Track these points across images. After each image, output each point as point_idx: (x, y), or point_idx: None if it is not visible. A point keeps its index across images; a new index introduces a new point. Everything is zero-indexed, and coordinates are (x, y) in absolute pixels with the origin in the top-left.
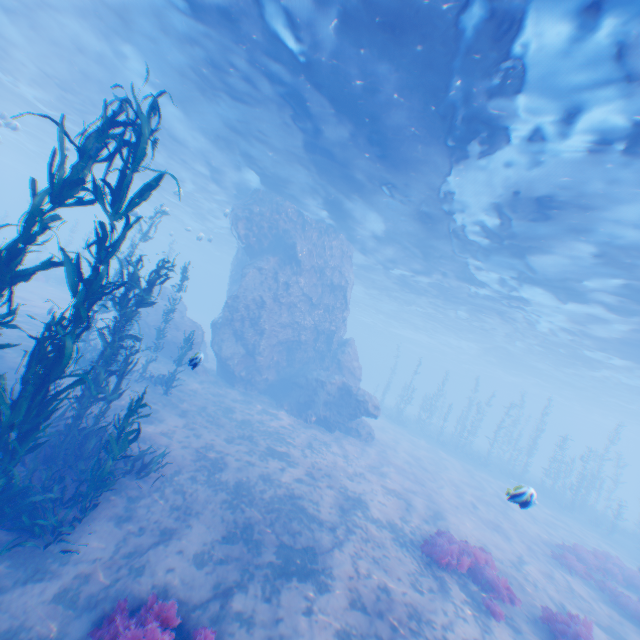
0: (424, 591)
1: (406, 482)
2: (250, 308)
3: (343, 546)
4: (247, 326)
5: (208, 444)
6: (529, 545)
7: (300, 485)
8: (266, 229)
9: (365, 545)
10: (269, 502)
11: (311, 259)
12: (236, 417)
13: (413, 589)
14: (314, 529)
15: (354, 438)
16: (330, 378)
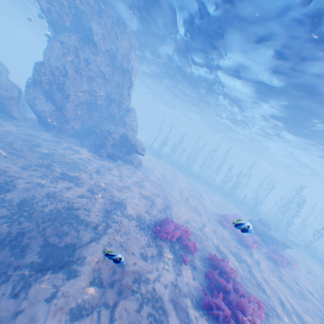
0: (148, 258)
1: (154, 189)
2: (55, 75)
3: (99, 239)
4: (54, 89)
5: (2, 172)
6: (208, 216)
7: (79, 198)
8: (66, 7)
9: (116, 235)
10: (47, 214)
11: (105, 43)
12: (41, 152)
13: (141, 259)
14: (80, 230)
15: (130, 165)
16: (116, 131)
